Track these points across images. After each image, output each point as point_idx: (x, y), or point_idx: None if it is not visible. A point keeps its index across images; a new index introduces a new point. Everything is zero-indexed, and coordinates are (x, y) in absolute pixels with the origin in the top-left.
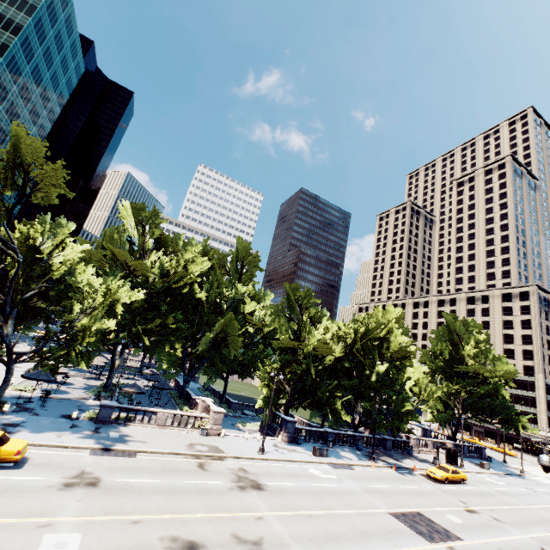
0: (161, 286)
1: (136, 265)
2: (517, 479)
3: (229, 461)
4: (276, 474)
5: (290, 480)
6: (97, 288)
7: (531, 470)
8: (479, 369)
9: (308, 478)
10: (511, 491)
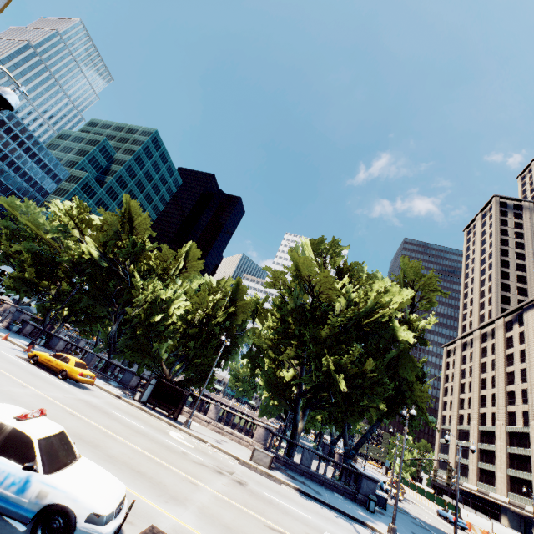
0: None
1: None
2: (302, 498)
3: None
4: None
5: None
6: None
7: None
8: (282, 279)
9: None
10: (138, 427)
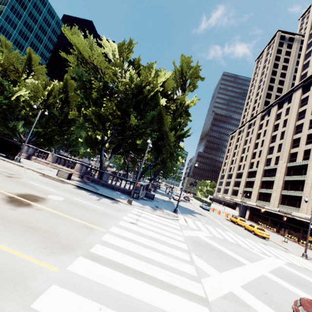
0: None
1: None
2: (74, 188)
3: None
4: None
5: None
6: None
7: (203, 226)
8: None
9: None
10: None
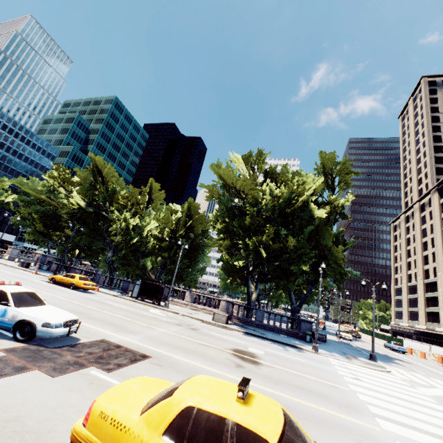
0: None
1: None
2: (246, 336)
3: None
4: None
5: None
6: None
7: (431, 381)
8: (216, 190)
9: None
10: (124, 308)
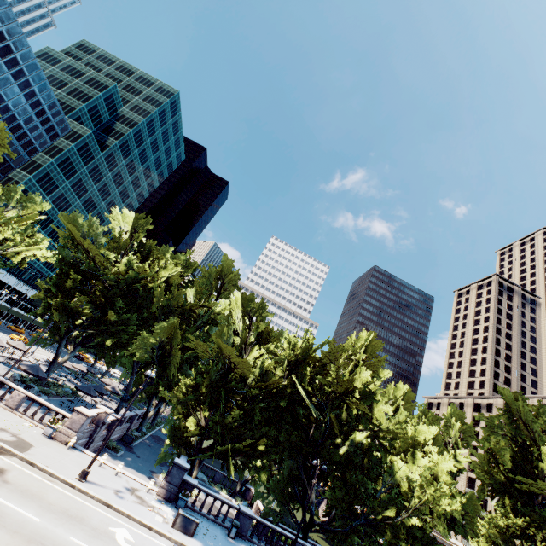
0: (115, 278)
1: (90, 248)
2: None
3: (7, 459)
4: (39, 499)
5: (41, 513)
6: (1, 233)
7: None
8: None
9: (87, 531)
10: None
